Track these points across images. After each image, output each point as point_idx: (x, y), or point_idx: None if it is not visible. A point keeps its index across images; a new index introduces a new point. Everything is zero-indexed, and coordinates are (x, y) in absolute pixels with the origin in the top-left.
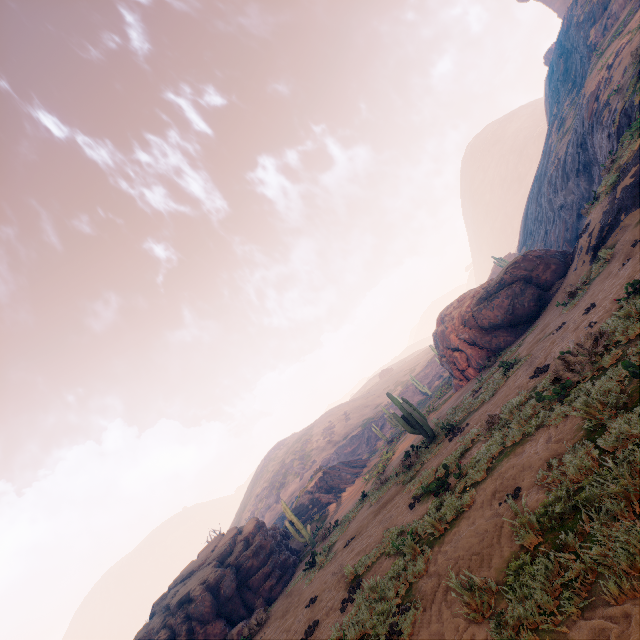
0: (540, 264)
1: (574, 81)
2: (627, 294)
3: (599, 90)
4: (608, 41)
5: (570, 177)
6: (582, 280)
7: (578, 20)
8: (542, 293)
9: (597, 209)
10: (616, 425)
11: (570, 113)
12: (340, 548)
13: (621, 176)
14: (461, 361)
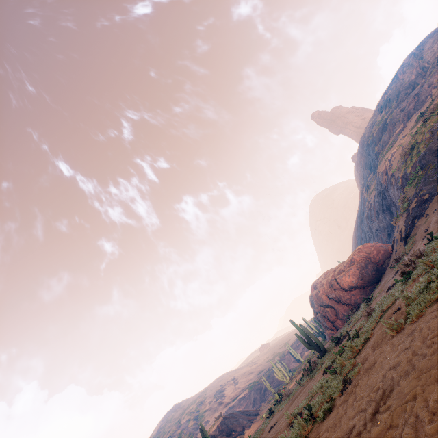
0: (374, 250)
1: (370, 169)
2: (429, 240)
3: (386, 170)
4: (385, 151)
5: (379, 213)
6: (401, 254)
7: (367, 143)
8: (378, 266)
9: (400, 219)
10: None
11: (372, 183)
12: (264, 435)
13: (409, 203)
14: (331, 314)
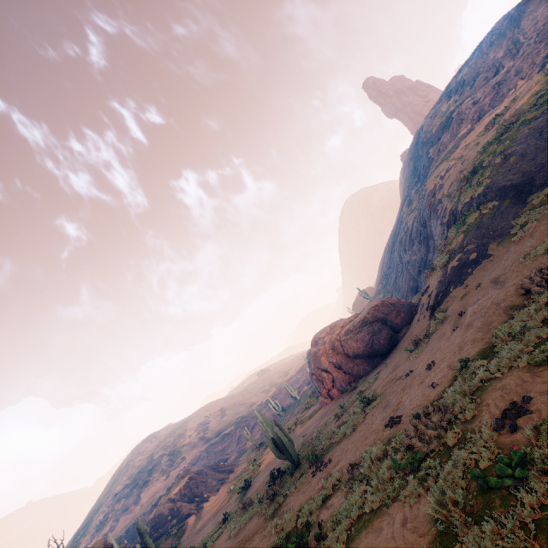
0: (394, 310)
1: (419, 177)
2: (460, 366)
3: (435, 190)
4: (441, 160)
5: (415, 243)
6: (423, 332)
7: (423, 140)
8: (394, 334)
9: (434, 277)
10: (469, 544)
11: (416, 198)
12: None
13: (450, 258)
14: (328, 381)
